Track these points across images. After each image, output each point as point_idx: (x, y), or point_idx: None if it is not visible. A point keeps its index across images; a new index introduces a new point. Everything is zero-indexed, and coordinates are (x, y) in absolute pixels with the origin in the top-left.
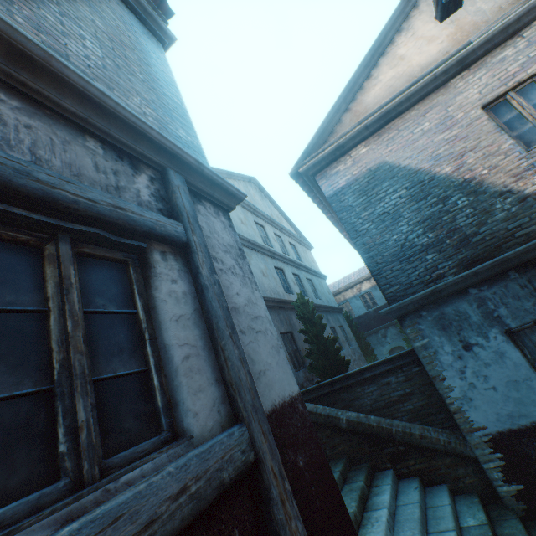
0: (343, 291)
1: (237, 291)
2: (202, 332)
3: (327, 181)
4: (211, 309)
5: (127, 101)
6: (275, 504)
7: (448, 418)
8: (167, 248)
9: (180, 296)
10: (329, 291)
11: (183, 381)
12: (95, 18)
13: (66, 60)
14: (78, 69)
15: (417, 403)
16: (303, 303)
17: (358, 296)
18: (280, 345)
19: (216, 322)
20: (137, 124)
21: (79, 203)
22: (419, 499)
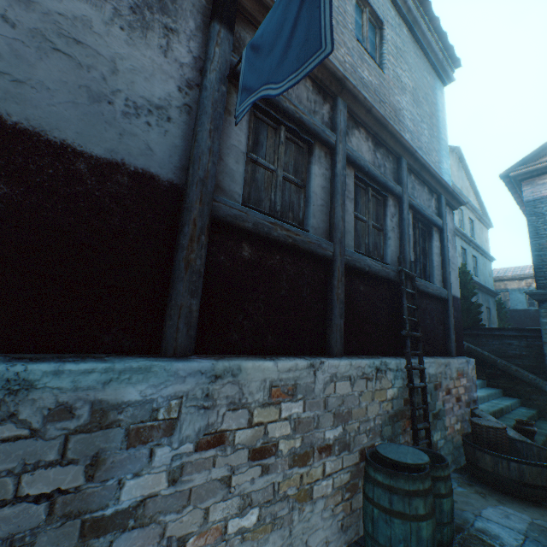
0: (508, 279)
1: (449, 250)
2: (439, 260)
3: (530, 188)
4: (444, 254)
5: (431, 159)
6: (449, 311)
7: (546, 379)
8: (436, 229)
9: (437, 247)
10: (490, 273)
11: (435, 271)
12: (426, 107)
13: (421, 151)
14: (423, 153)
15: (527, 363)
16: (464, 272)
17: (523, 290)
18: (457, 278)
19: (445, 259)
20: (440, 180)
21: (427, 216)
22: (496, 391)
